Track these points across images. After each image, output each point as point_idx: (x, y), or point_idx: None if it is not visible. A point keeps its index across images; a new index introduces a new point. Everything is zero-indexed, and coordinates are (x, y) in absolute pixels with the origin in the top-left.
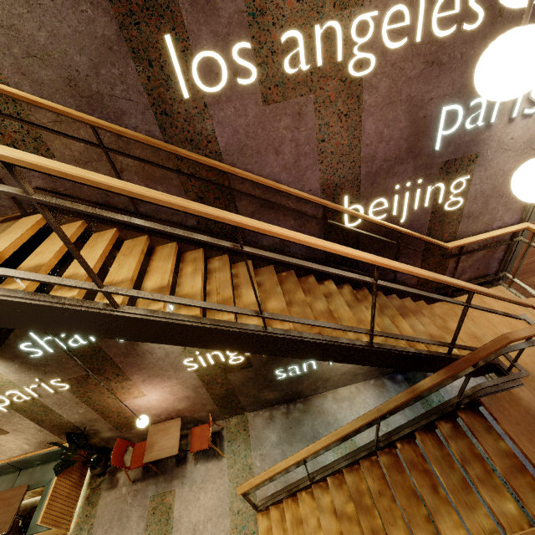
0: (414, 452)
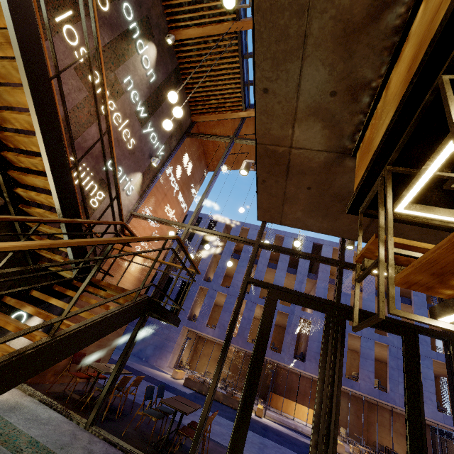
0: (26, 303)
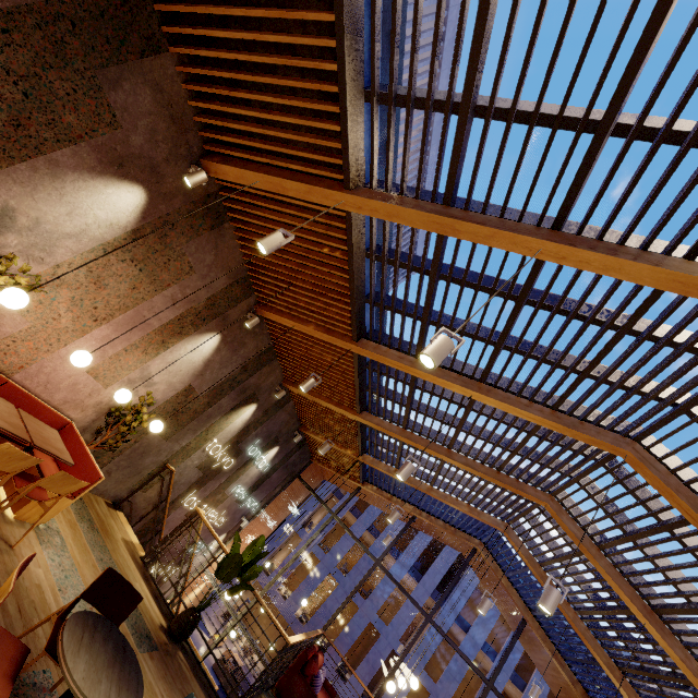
0: None
